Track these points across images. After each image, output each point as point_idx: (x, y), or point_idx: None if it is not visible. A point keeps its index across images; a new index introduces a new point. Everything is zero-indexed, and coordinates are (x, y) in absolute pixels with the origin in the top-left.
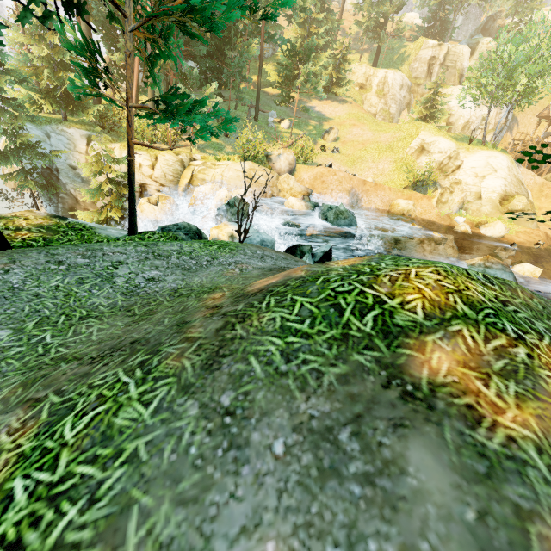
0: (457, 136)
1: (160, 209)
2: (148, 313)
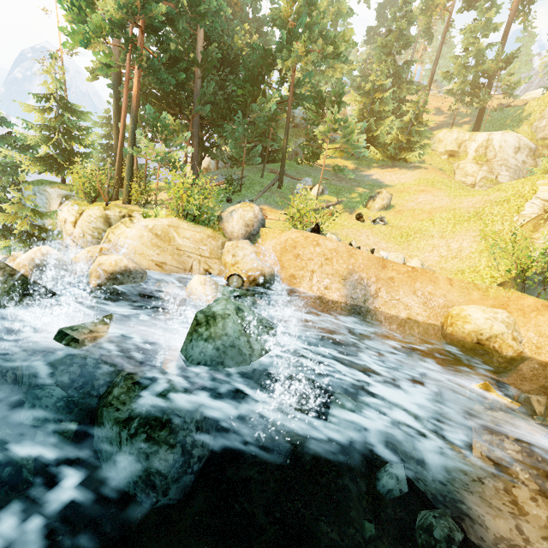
0: None
1: None
2: None
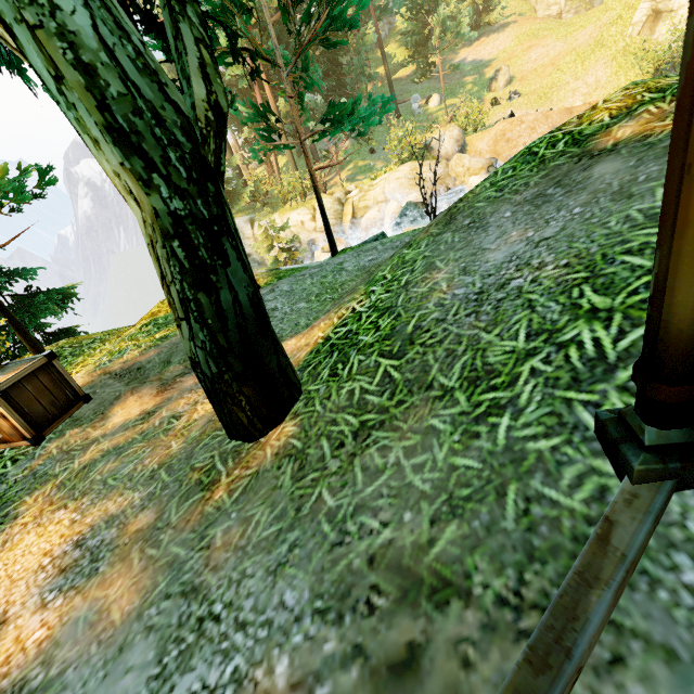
0: None
1: None
2: None
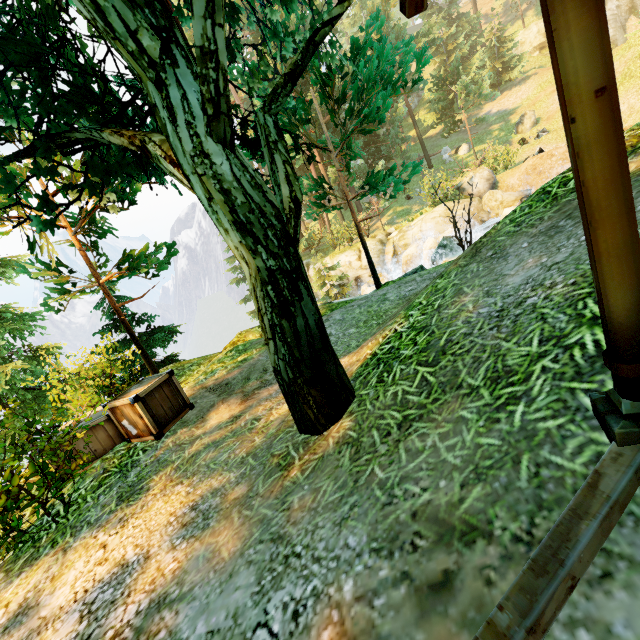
0: None
1: None
2: None
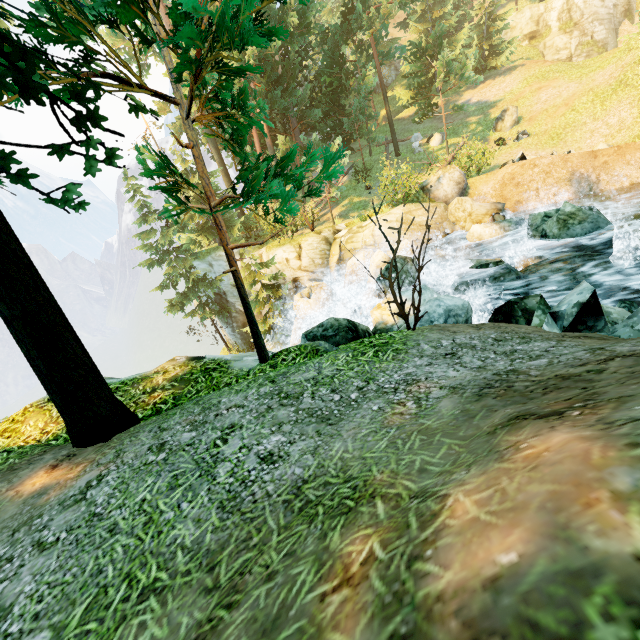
0: None
1: (315, 301)
2: (231, 593)
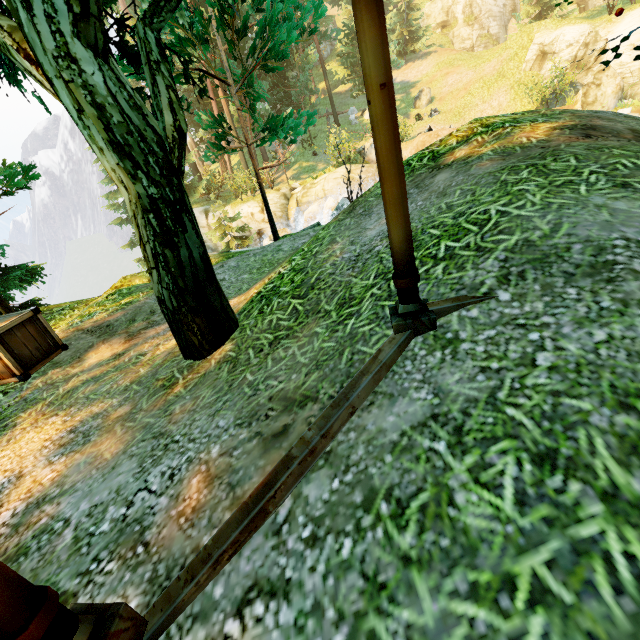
0: (591, 12)
1: None
2: None
